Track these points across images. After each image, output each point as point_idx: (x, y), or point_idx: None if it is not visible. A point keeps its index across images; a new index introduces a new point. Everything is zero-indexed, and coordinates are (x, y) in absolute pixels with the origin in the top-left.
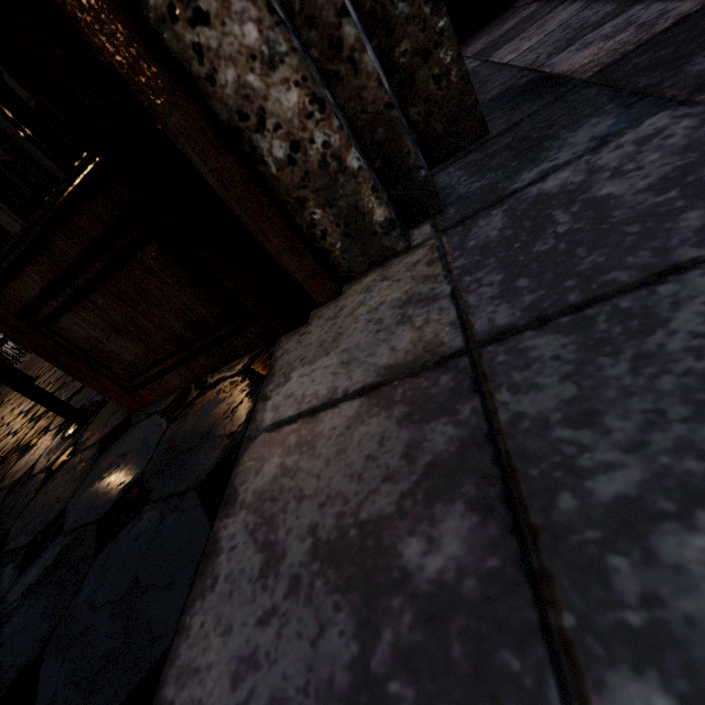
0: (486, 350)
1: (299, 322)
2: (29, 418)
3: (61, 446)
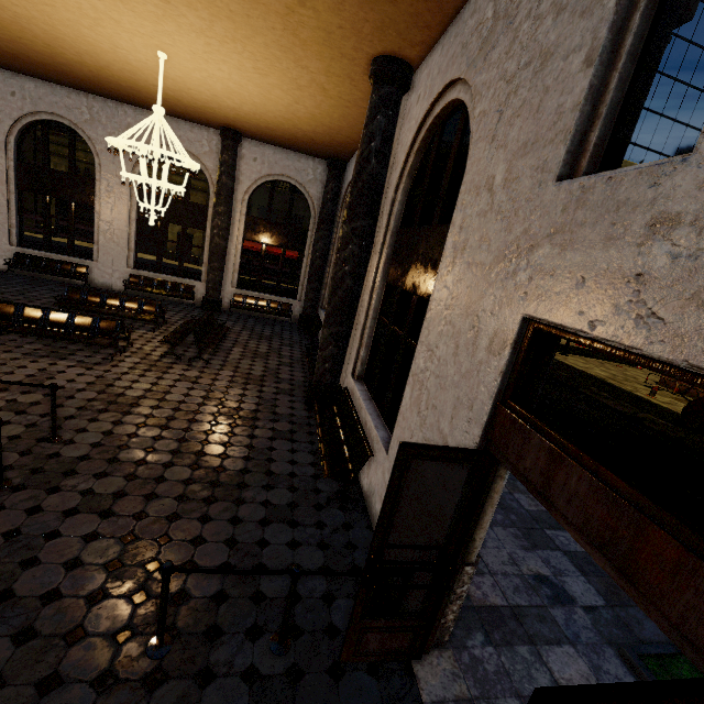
0: (476, 701)
1: (419, 658)
2: (136, 586)
3: (277, 659)
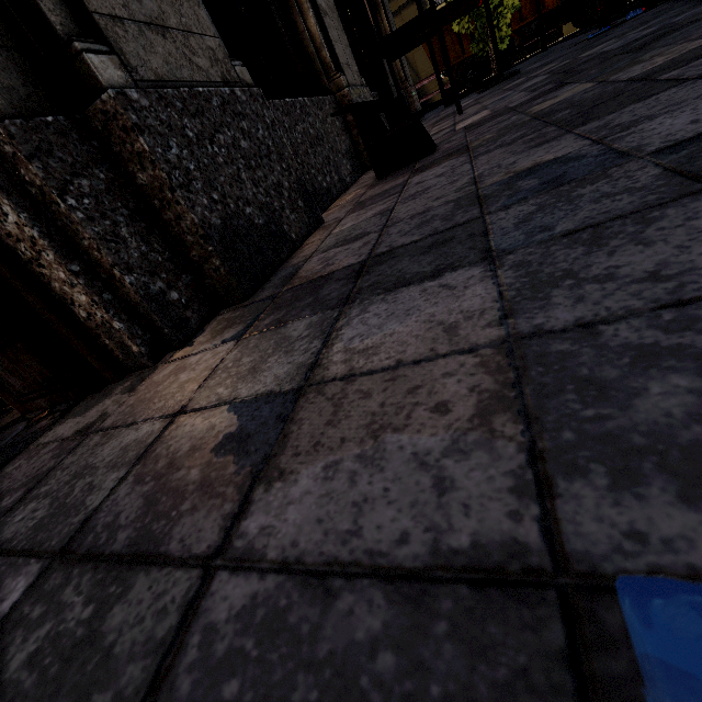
0: (91, 436)
1: (96, 390)
2: None
3: None
